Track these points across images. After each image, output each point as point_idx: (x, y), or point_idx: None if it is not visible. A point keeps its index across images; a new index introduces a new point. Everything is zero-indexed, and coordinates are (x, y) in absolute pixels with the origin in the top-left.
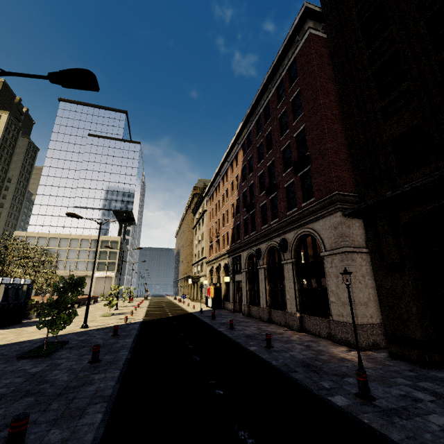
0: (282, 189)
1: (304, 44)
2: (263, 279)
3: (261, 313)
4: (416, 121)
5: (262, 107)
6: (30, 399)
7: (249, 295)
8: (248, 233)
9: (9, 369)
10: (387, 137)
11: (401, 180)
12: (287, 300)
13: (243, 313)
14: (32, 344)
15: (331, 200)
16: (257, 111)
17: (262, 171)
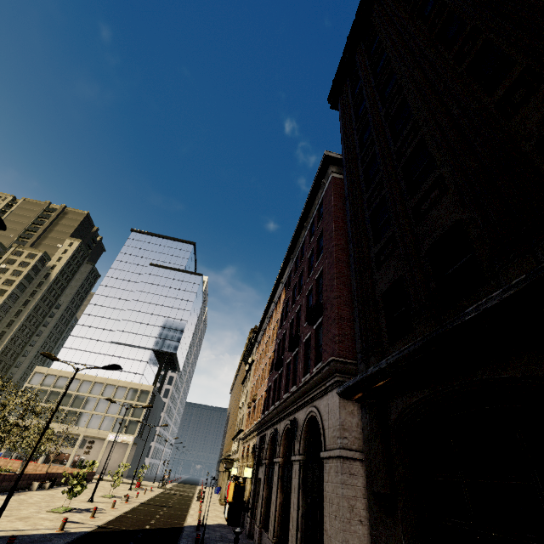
0: (302, 344)
1: (328, 186)
2: (275, 483)
3: None
4: (400, 272)
5: (300, 245)
6: None
7: (265, 508)
8: (274, 401)
9: None
10: (379, 289)
11: (390, 350)
12: (289, 531)
13: (253, 543)
14: None
15: (330, 368)
16: (297, 248)
17: (292, 317)
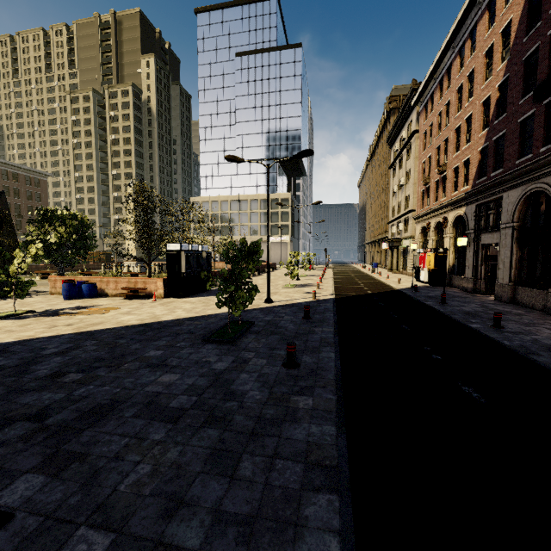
0: None
1: None
2: None
3: (550, 303)
4: None
5: None
6: (213, 435)
7: (516, 268)
8: (532, 149)
9: (193, 358)
10: None
11: None
12: None
13: (496, 297)
14: (218, 321)
15: None
16: None
17: None
